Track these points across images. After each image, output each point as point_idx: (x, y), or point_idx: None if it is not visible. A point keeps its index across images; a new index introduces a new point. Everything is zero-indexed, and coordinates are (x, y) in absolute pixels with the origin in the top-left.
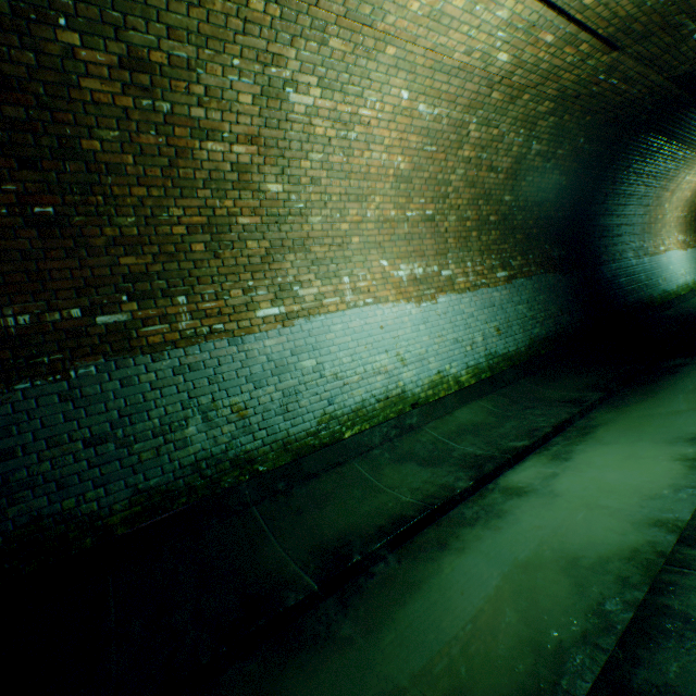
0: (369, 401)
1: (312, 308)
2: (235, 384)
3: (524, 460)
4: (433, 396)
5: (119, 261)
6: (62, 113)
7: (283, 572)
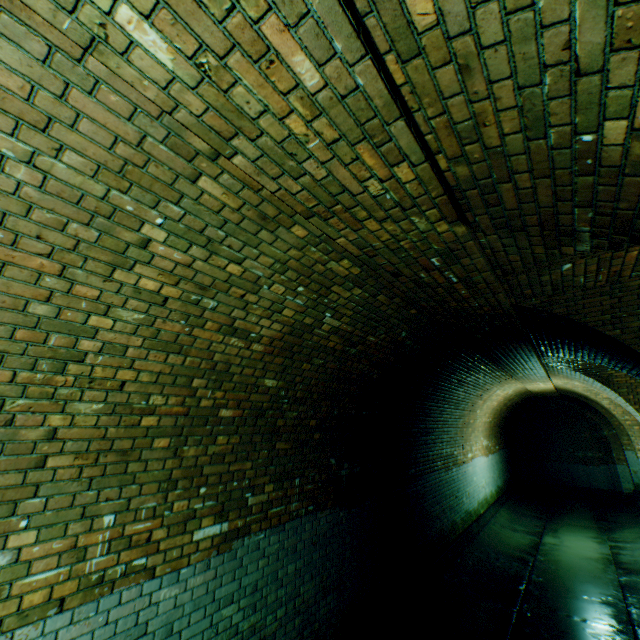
0: None
1: None
2: None
3: None
4: None
5: None
6: None
7: None
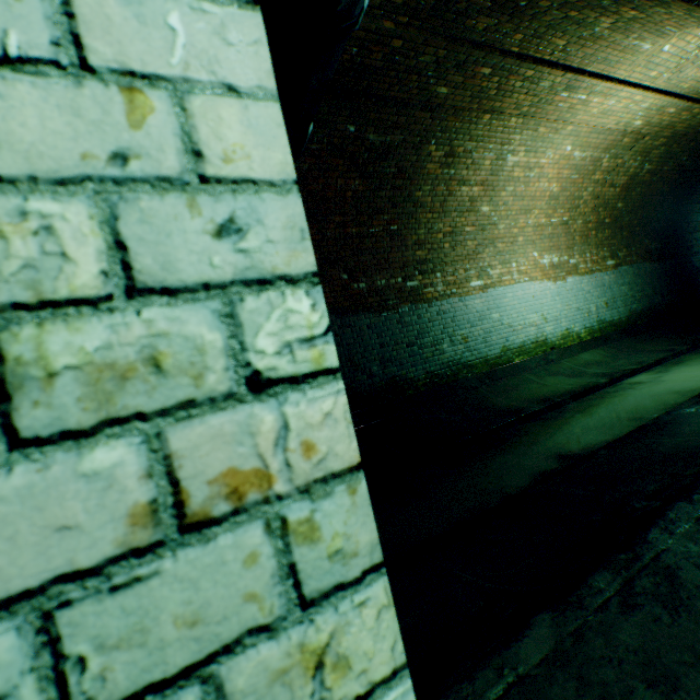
0: (526, 342)
1: (496, 282)
2: (462, 324)
3: (637, 375)
4: (563, 344)
5: (415, 253)
6: (413, 181)
7: (518, 406)
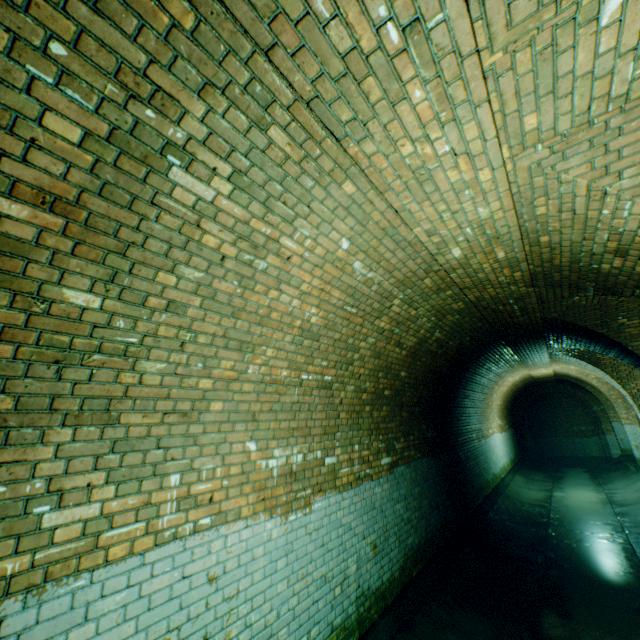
0: None
1: (65, 557)
2: None
3: None
4: None
5: None
6: None
7: None
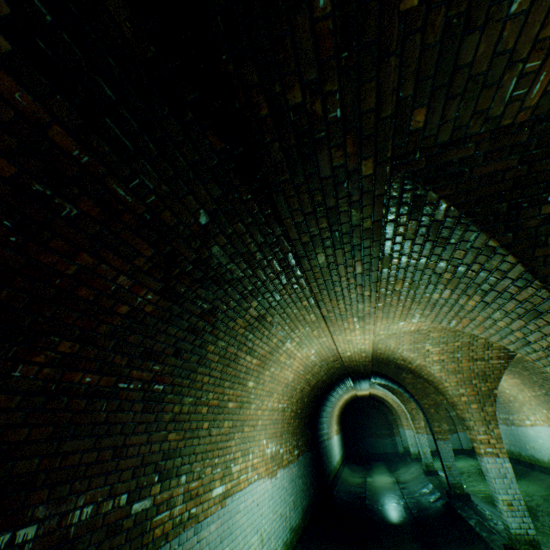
0: None
1: (235, 485)
2: None
3: None
4: None
5: (167, 436)
6: (216, 329)
7: None
